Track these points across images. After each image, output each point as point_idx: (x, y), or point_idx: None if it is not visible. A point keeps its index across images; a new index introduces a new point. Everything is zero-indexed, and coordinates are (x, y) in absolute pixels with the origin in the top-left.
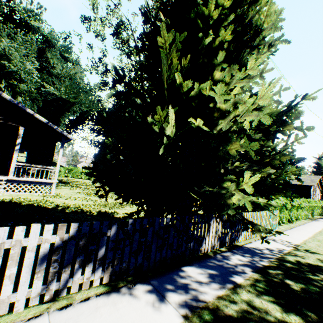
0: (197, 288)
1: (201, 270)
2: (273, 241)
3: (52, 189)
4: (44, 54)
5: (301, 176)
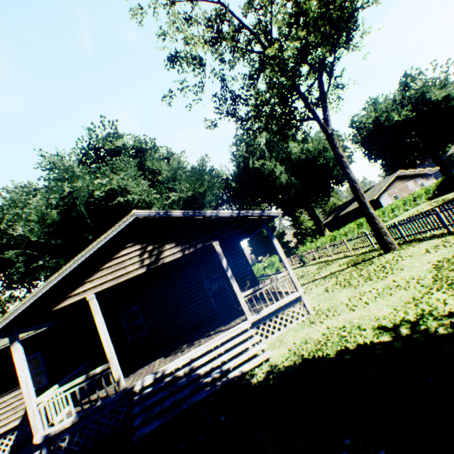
0: None
1: None
2: None
3: (305, 306)
4: (144, 167)
5: None
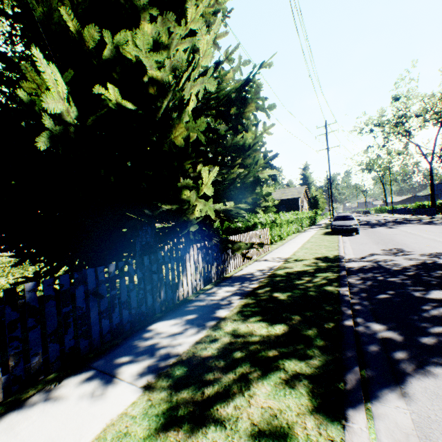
0: (168, 344)
1: (177, 320)
2: (265, 261)
3: None
4: None
5: (274, 172)
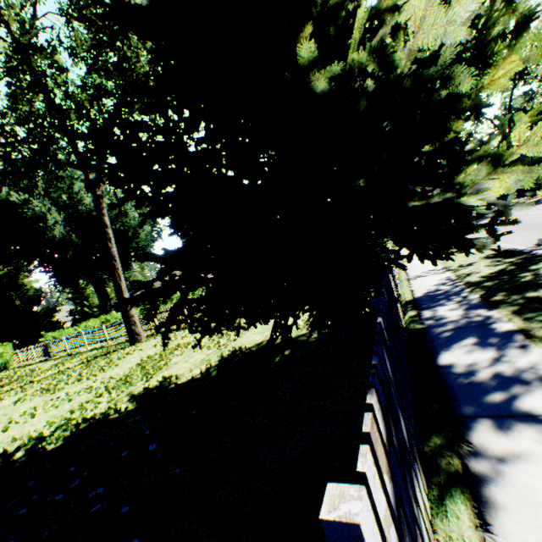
0: (517, 369)
1: (460, 348)
2: (422, 277)
3: None
4: None
5: None
